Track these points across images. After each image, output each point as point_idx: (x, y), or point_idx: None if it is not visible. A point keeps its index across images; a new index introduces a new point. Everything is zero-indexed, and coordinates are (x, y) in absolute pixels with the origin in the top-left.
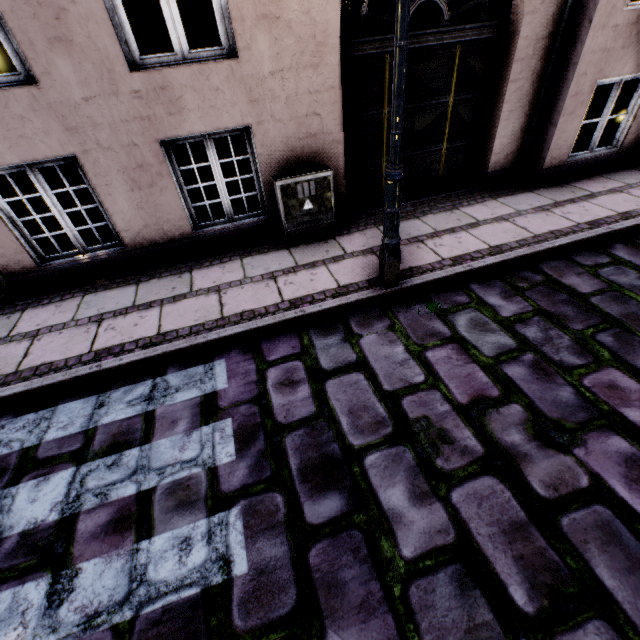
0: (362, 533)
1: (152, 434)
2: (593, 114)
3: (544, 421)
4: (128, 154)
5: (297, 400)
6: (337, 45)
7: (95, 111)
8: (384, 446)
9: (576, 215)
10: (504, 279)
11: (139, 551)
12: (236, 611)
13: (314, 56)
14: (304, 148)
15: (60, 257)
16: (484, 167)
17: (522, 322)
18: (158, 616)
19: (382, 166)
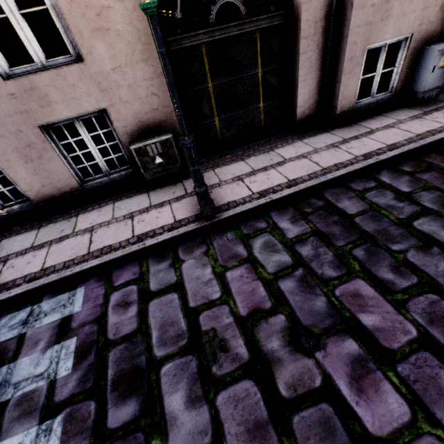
0: (144, 435)
1: (19, 353)
2: (386, 64)
3: (299, 328)
4: (17, 138)
5: (126, 319)
6: None
7: None
8: (178, 356)
9: (356, 149)
10: (295, 206)
11: None
12: None
13: (143, 53)
14: (150, 119)
15: None
16: (294, 116)
17: (301, 242)
18: None
19: (216, 124)
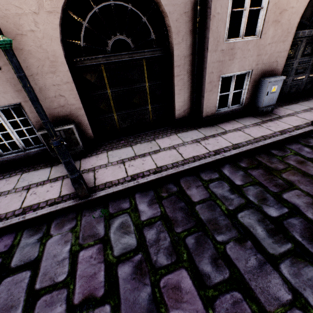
0: None
1: None
2: None
3: None
4: None
5: None
6: (64, 61)
7: None
8: None
9: (211, 145)
10: (156, 190)
11: None
12: None
13: (51, 67)
14: (59, 112)
15: None
16: (174, 116)
17: (149, 225)
18: None
19: (115, 118)
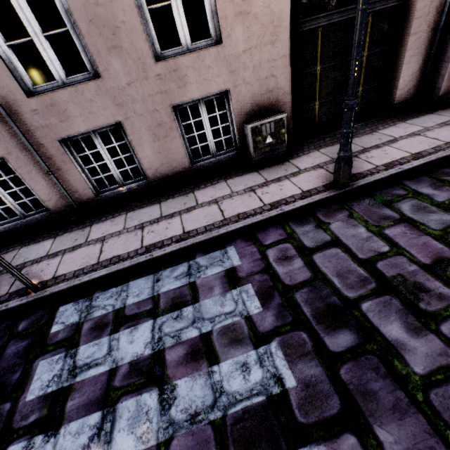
0: (377, 357)
1: (198, 297)
2: None
3: None
4: (152, 117)
5: (295, 269)
6: (287, 26)
7: (133, 91)
8: (373, 296)
9: None
10: (430, 175)
11: (213, 372)
12: (297, 412)
13: (272, 36)
14: (264, 100)
15: (108, 190)
16: (391, 100)
17: None
18: (240, 415)
19: (316, 108)
